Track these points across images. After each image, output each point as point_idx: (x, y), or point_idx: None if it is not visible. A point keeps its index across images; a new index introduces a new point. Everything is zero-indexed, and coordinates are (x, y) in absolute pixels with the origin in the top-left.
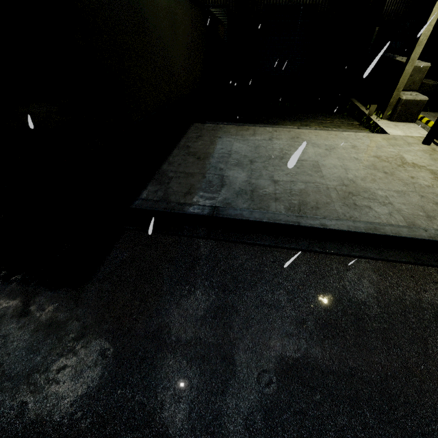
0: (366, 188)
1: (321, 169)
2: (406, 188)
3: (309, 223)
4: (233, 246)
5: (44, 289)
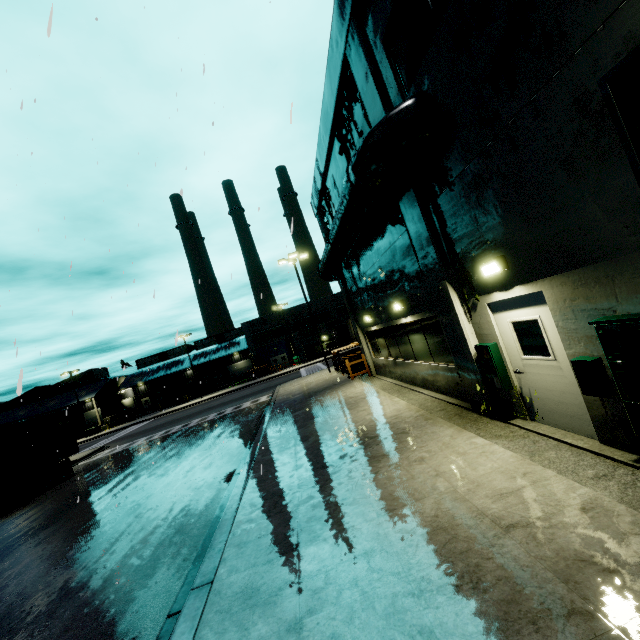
0: None
1: None
2: None
3: None
4: None
5: None
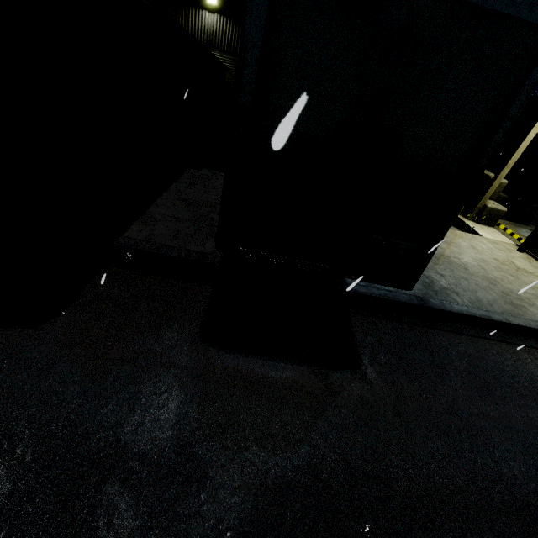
0: (510, 289)
1: (466, 267)
2: (535, 292)
3: (497, 318)
4: (447, 335)
5: (329, 370)
